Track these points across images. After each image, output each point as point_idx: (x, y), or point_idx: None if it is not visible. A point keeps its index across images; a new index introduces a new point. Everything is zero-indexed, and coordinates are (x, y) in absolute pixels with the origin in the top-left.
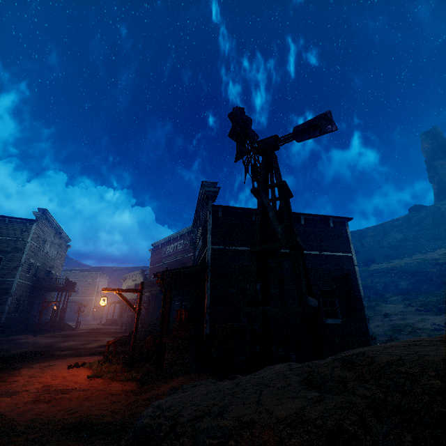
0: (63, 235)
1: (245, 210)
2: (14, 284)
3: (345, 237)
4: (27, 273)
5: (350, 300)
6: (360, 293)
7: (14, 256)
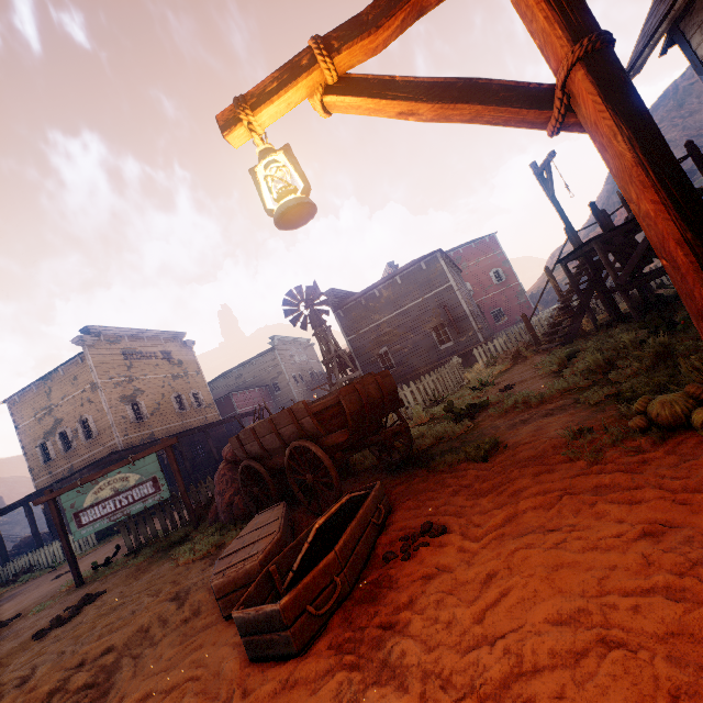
0: (301, 341)
1: (356, 300)
2: (295, 395)
3: (441, 271)
4: (297, 383)
5: (459, 323)
6: (466, 312)
7: (282, 378)
